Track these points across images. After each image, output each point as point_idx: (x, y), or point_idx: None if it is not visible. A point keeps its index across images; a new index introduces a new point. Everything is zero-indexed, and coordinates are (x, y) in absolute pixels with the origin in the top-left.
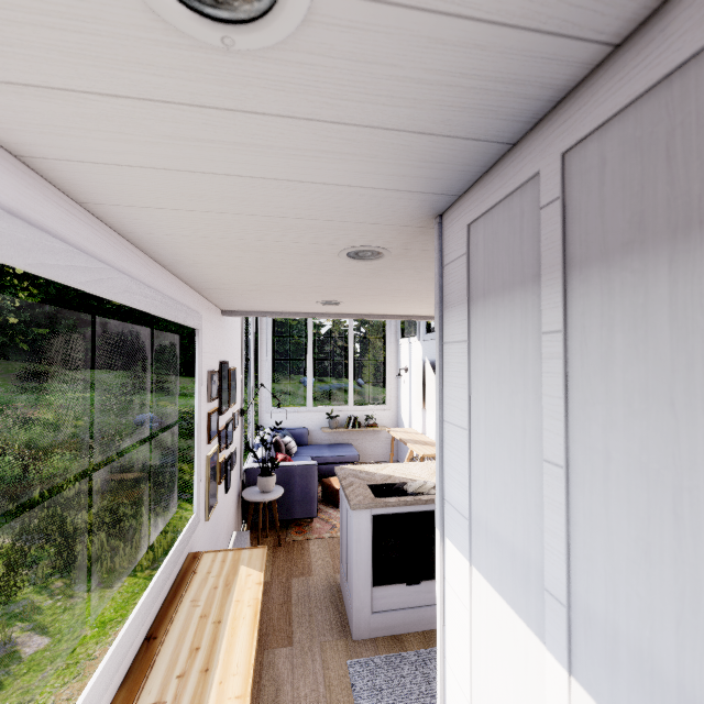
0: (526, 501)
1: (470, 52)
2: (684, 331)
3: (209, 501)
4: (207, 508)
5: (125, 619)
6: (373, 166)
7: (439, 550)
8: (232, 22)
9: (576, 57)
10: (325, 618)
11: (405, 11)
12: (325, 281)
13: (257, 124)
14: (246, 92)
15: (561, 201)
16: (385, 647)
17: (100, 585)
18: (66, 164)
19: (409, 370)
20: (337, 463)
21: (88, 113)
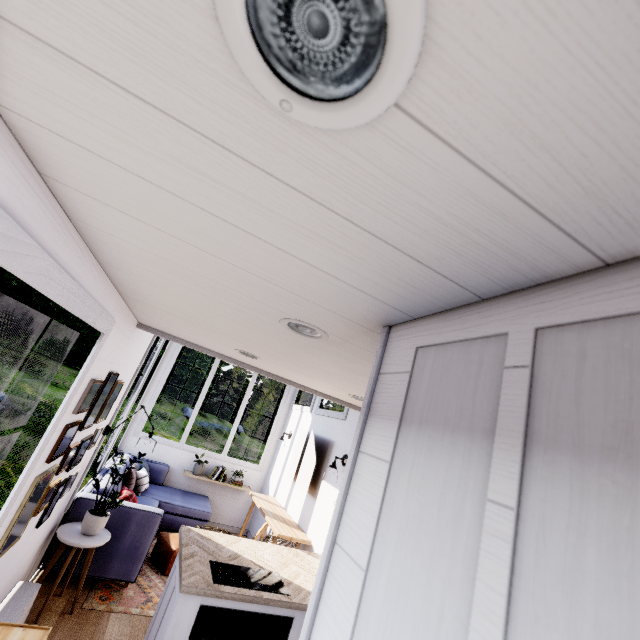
0: None
1: (494, 216)
2: None
3: (8, 537)
4: None
5: None
6: (355, 265)
7: None
8: (300, 92)
9: (573, 259)
10: None
11: (461, 159)
12: (254, 335)
13: (270, 187)
14: (276, 156)
15: (530, 371)
16: None
17: None
18: (47, 133)
19: (293, 436)
20: (184, 516)
21: (100, 100)
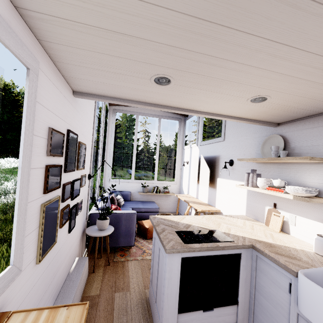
0: None
1: None
2: None
3: (42, 244)
4: (38, 252)
5: None
6: None
7: None
8: None
9: None
10: None
11: None
12: None
13: None
14: None
15: None
16: None
17: None
18: None
19: (189, 162)
20: (146, 212)
21: None
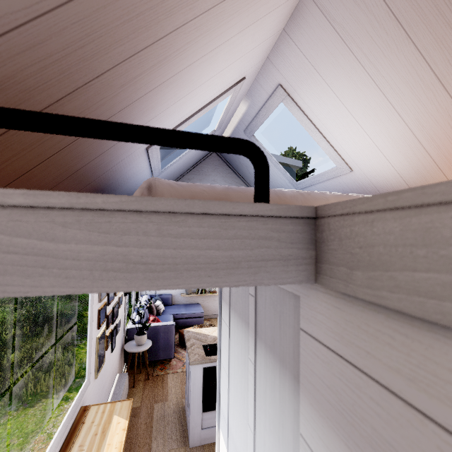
0: (244, 437)
1: None
2: (282, 409)
3: (98, 365)
4: (96, 371)
5: (43, 430)
6: None
7: (217, 434)
8: None
9: None
10: (173, 432)
11: None
12: None
13: None
14: None
15: (255, 299)
16: (209, 451)
17: (26, 405)
18: None
19: None
20: (189, 318)
21: None
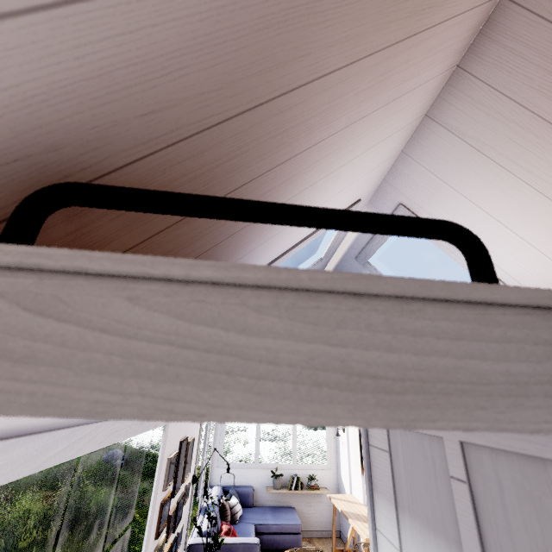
0: None
1: None
2: None
3: None
4: None
5: None
6: None
7: None
8: None
9: None
10: None
11: None
12: None
13: None
14: None
15: (468, 488)
16: None
17: None
18: None
19: (346, 430)
20: (279, 533)
21: None
